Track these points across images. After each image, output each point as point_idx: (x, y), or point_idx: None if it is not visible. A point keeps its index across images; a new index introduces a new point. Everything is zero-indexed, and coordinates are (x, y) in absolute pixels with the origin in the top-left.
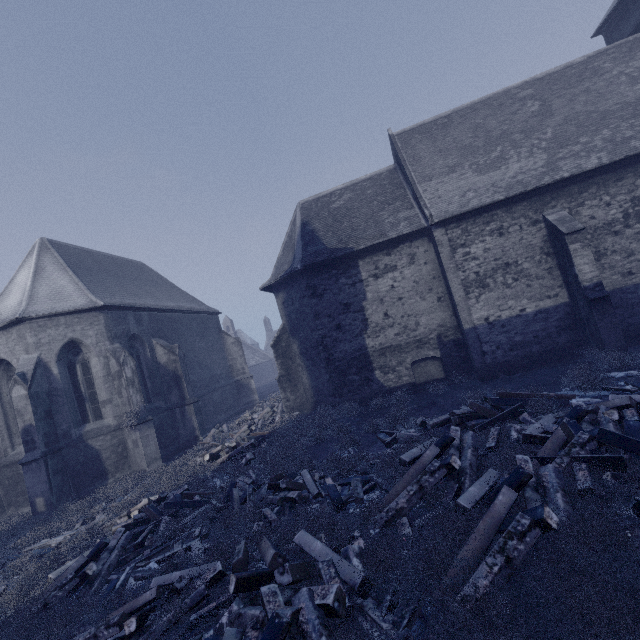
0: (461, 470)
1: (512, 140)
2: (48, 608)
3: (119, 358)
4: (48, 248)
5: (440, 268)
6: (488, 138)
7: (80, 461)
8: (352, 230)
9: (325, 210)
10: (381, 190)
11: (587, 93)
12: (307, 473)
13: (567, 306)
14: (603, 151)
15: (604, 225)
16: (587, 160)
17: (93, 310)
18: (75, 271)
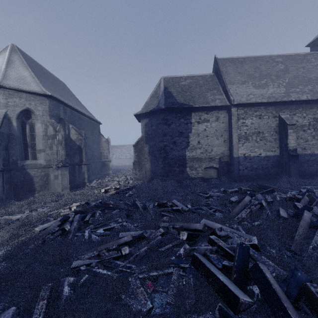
0: (262, 207)
1: (271, 78)
2: (45, 243)
3: (56, 127)
4: (16, 51)
5: (228, 127)
6: (261, 74)
7: (20, 180)
8: (191, 97)
9: (177, 84)
10: (207, 83)
11: (304, 68)
12: (176, 201)
13: (278, 157)
14: (308, 94)
15: (300, 126)
16: (302, 96)
17: (43, 96)
18: (32, 70)
